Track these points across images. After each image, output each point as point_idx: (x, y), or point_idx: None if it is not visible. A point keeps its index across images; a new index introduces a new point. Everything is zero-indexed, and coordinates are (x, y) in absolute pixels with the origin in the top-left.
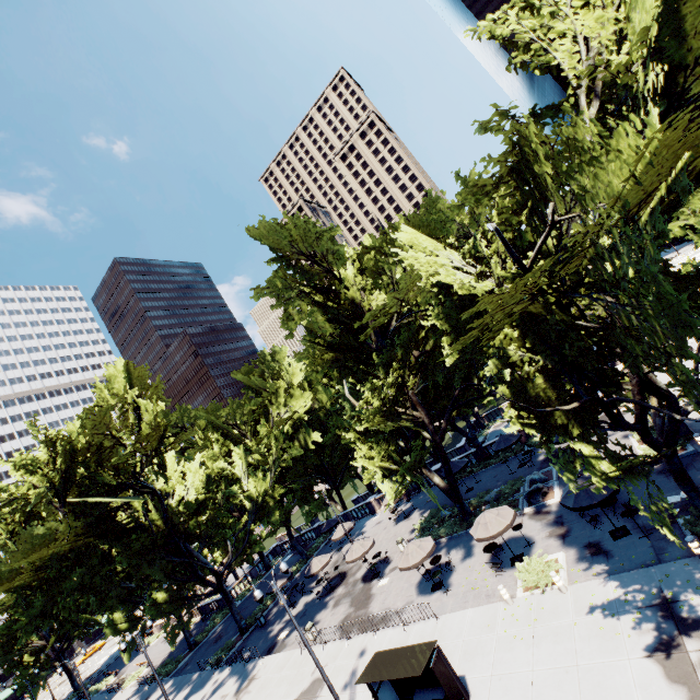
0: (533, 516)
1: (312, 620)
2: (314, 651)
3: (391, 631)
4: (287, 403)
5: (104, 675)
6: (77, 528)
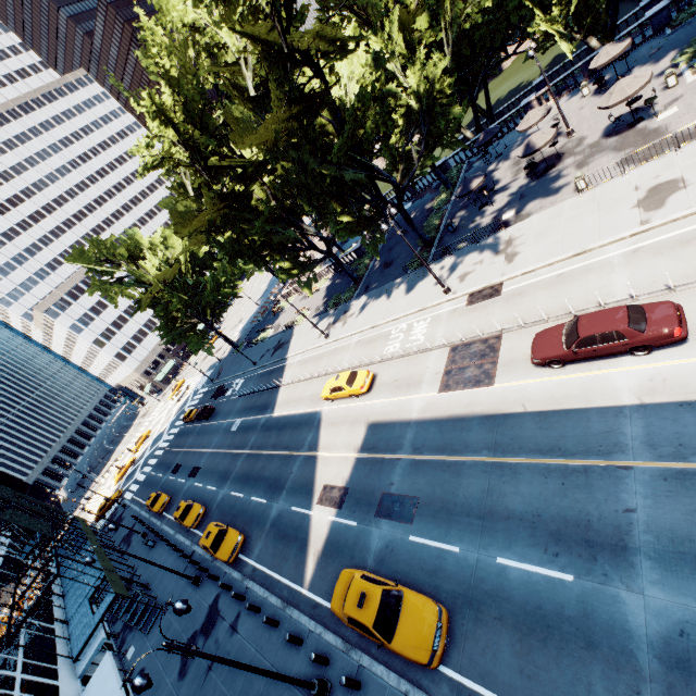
0: None
1: (550, 190)
2: (606, 187)
3: None
4: None
5: (258, 333)
6: (281, 105)
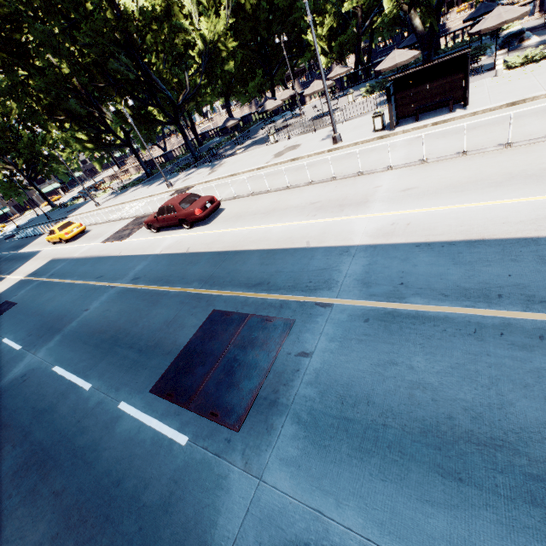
0: (506, 53)
1: (266, 141)
2: (279, 143)
3: (359, 118)
4: None
5: (74, 199)
6: None
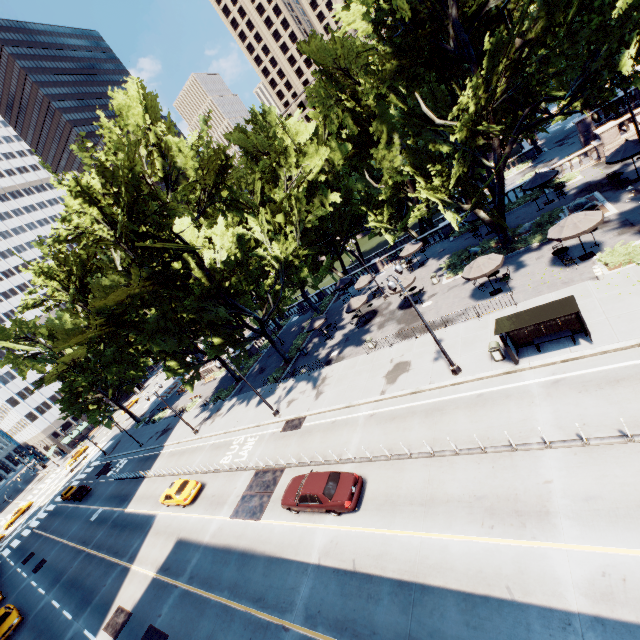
0: None
1: (360, 340)
2: (381, 352)
3: (463, 324)
4: (298, 163)
5: (159, 411)
6: (141, 278)
